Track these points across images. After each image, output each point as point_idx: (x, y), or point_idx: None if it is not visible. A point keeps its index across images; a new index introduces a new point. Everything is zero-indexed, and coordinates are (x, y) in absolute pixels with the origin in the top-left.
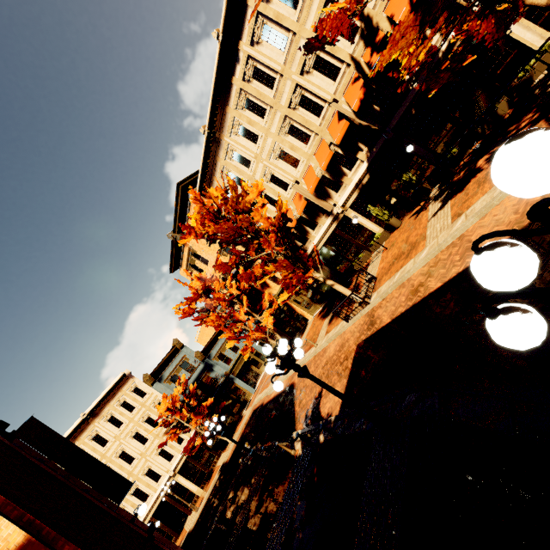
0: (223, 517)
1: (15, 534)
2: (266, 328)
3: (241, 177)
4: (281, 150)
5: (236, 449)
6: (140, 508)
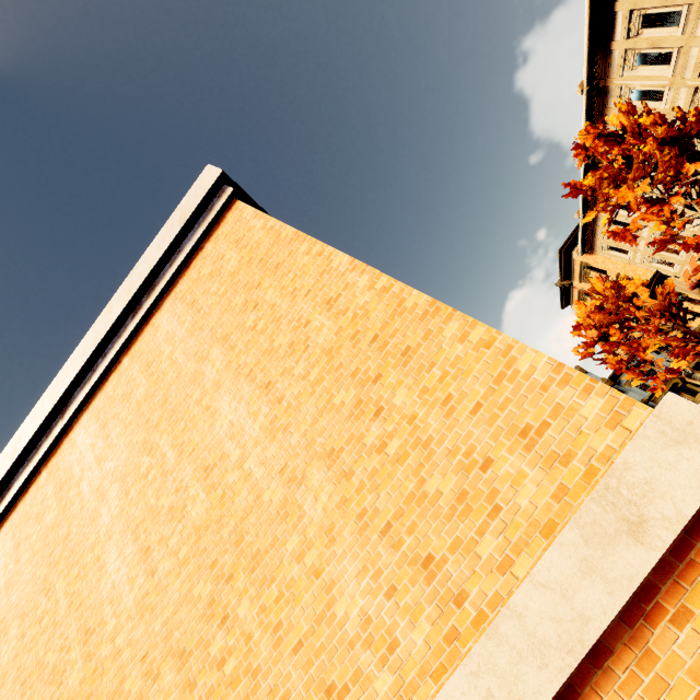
0: None
1: None
2: (680, 369)
3: None
4: None
5: None
6: None
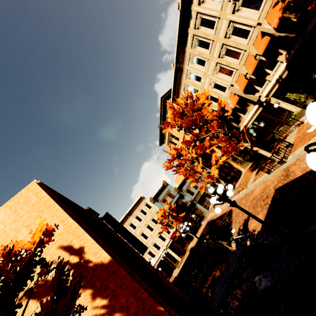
0: (192, 274)
1: (107, 256)
2: (214, 176)
3: (196, 88)
4: (220, 67)
5: (198, 241)
6: (151, 259)
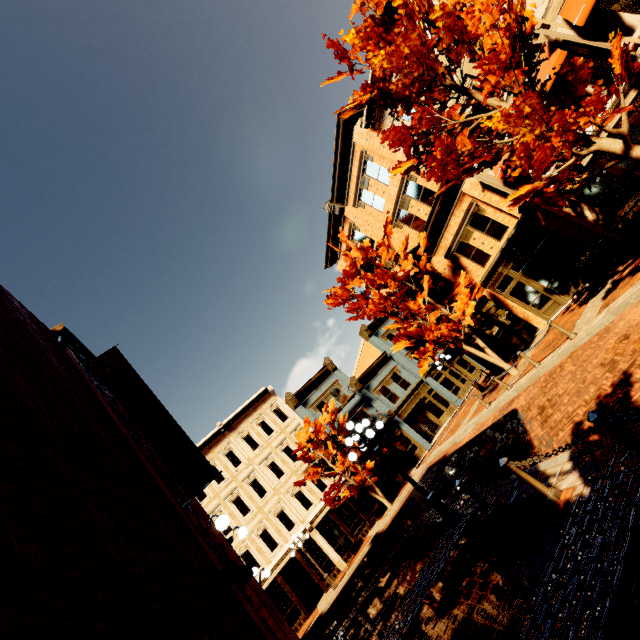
0: (369, 606)
1: None
2: (460, 325)
3: None
4: None
5: (398, 515)
6: (220, 517)
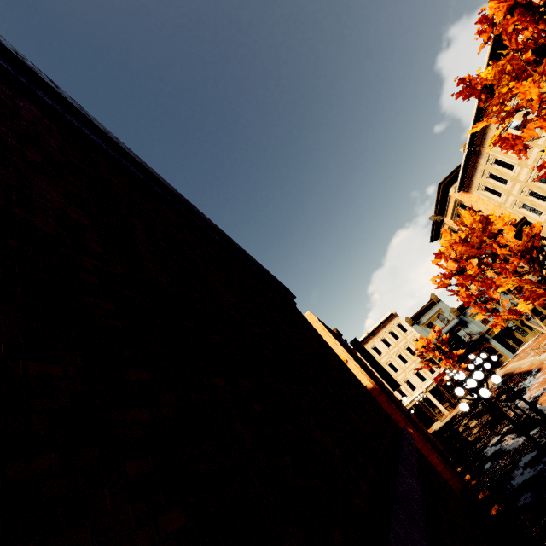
0: (456, 430)
1: (370, 384)
2: (522, 311)
3: (503, 177)
4: None
5: None
6: (404, 397)
